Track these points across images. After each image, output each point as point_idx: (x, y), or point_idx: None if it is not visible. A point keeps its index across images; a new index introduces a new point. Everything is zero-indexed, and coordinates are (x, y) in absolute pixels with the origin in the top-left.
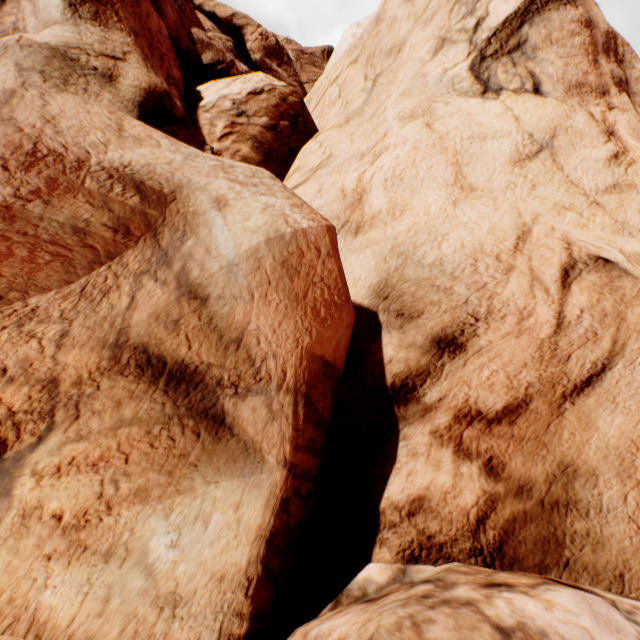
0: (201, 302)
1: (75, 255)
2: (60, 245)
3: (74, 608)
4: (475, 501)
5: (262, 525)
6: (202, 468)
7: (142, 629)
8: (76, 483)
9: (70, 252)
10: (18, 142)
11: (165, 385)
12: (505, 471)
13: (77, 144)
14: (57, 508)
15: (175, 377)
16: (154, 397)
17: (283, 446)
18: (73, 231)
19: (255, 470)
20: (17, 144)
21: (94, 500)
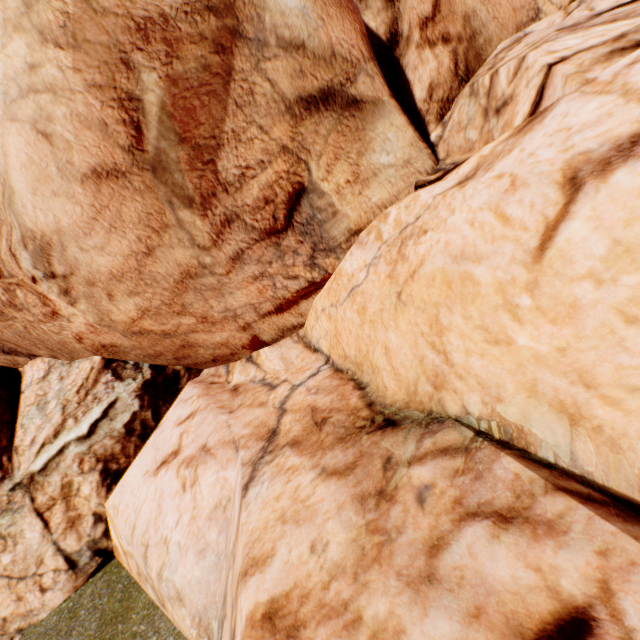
0: (303, 49)
1: (215, 87)
2: (205, 86)
3: (385, 191)
4: (449, 60)
5: (405, 122)
6: (367, 128)
7: (408, 175)
8: (339, 169)
9: (211, 87)
10: (125, 26)
11: (324, 108)
12: (451, 36)
13: (147, 4)
14: (344, 181)
15: (324, 100)
16: (325, 117)
17: (385, 90)
18: (203, 70)
19: (384, 110)
20: (126, 28)
21: (351, 168)
